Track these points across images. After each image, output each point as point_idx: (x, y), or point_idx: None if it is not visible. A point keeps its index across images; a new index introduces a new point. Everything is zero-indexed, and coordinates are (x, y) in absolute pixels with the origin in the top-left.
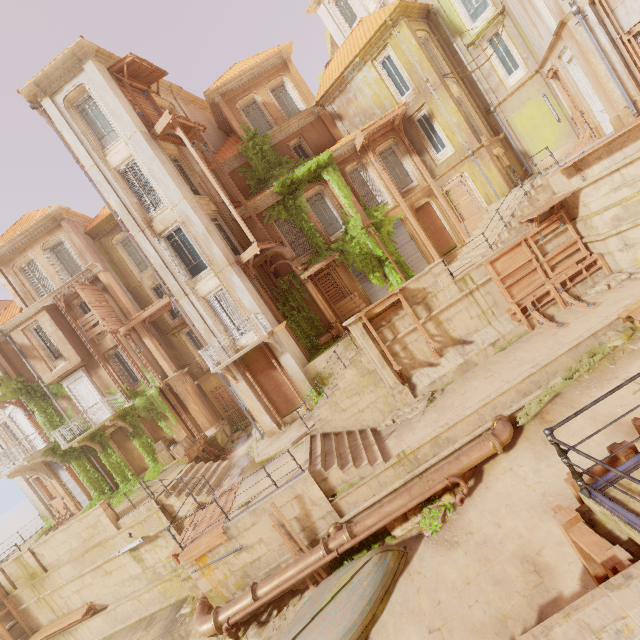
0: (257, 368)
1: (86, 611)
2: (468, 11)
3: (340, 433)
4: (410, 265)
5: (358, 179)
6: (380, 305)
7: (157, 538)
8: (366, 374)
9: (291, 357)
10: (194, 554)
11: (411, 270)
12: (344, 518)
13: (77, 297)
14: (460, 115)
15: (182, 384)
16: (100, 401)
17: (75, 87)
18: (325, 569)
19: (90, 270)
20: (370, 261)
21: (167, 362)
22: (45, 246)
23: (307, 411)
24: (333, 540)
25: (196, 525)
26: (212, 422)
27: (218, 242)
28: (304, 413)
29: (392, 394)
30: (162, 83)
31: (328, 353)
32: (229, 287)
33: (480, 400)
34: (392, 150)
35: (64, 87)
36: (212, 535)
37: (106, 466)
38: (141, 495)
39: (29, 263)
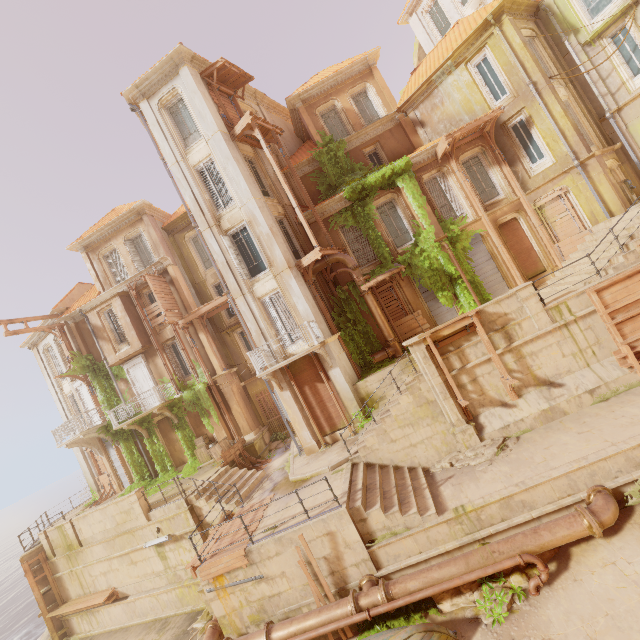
0: (304, 379)
1: (109, 595)
2: (587, 5)
3: (386, 466)
4: (486, 287)
5: (435, 189)
6: (449, 327)
7: (182, 539)
8: (424, 404)
9: (341, 372)
10: (212, 571)
11: (487, 292)
12: (381, 571)
13: (147, 287)
14: (567, 120)
15: (229, 383)
16: (152, 388)
17: (169, 90)
18: (351, 627)
19: (161, 262)
20: (440, 278)
21: (218, 359)
22: (127, 237)
23: (351, 434)
24: (365, 596)
25: (219, 537)
26: (252, 427)
27: (280, 244)
28: (347, 435)
29: (453, 432)
30: (248, 89)
31: (382, 373)
32: (285, 291)
33: (572, 461)
34: (478, 159)
35: (160, 90)
36: (233, 555)
37: (150, 452)
38: (175, 489)
39: (112, 252)
